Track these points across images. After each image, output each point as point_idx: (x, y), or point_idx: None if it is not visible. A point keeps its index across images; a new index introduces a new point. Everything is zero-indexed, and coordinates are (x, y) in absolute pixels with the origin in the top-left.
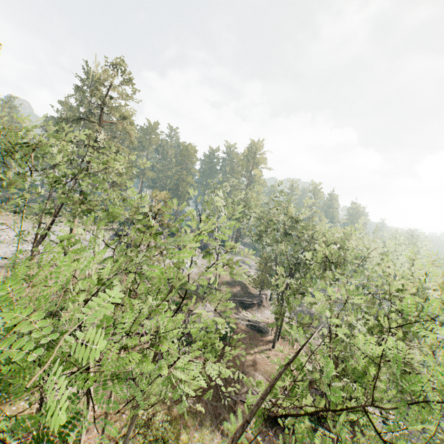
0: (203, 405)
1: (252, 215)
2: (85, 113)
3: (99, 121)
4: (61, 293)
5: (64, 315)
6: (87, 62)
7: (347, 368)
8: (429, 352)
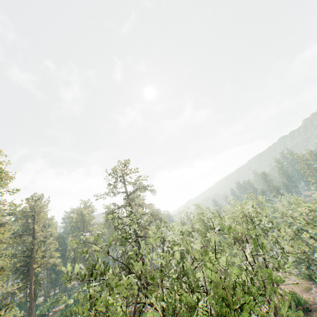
0: None
1: None
2: None
3: (130, 204)
4: None
5: None
6: None
7: None
8: None
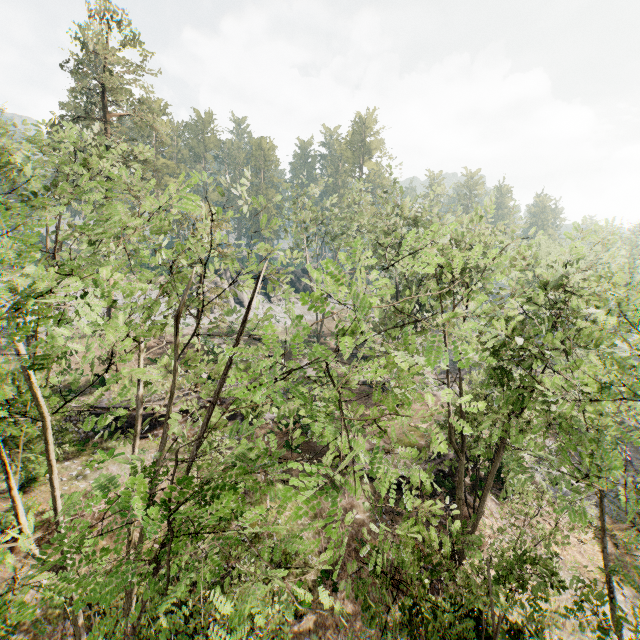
0: (297, 474)
1: (354, 228)
2: (99, 114)
3: (105, 117)
4: (103, 363)
5: (115, 389)
6: (80, 27)
7: (482, 412)
8: (590, 373)
